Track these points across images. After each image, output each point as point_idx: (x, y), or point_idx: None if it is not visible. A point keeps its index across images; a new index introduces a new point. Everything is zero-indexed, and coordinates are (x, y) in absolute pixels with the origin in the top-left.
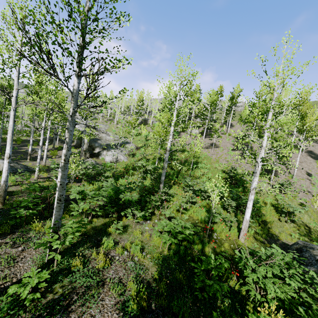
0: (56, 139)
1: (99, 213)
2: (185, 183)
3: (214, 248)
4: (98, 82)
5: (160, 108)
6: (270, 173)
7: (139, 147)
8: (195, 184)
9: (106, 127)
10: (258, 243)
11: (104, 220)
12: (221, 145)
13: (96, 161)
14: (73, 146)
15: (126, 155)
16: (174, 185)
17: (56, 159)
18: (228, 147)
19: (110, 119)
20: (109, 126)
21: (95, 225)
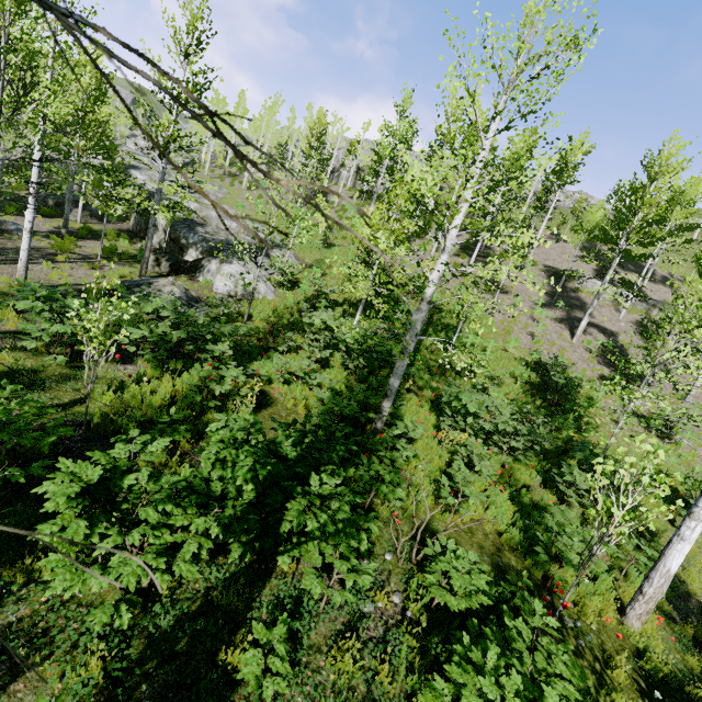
0: (78, 204)
1: (187, 572)
2: (456, 403)
3: (593, 695)
4: (212, 34)
5: (363, 165)
6: (632, 380)
7: (308, 263)
8: (479, 408)
9: (219, 192)
10: (664, 625)
11: (207, 573)
12: (515, 289)
13: (188, 290)
14: (125, 231)
15: (274, 280)
16: (406, 390)
17: (69, 266)
18: (530, 296)
19: (230, 174)
20: (228, 191)
21: (168, 631)
